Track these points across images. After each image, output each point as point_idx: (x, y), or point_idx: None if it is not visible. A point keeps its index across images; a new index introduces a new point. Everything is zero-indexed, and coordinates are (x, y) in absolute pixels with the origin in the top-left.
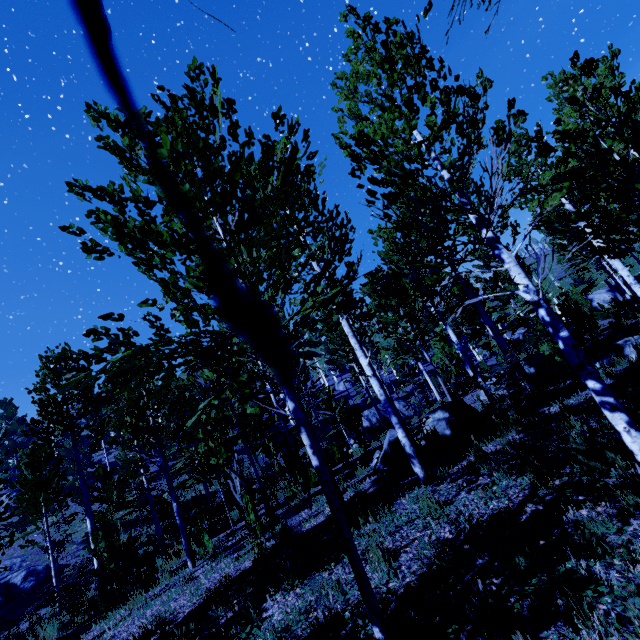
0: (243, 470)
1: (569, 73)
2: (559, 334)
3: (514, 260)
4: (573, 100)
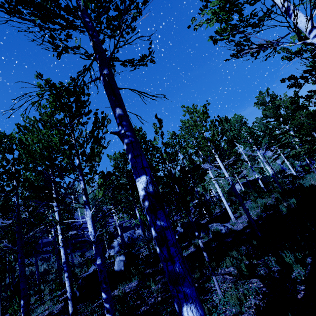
0: (49, 264)
1: (190, 107)
2: (97, 262)
3: (90, 216)
4: (156, 132)
